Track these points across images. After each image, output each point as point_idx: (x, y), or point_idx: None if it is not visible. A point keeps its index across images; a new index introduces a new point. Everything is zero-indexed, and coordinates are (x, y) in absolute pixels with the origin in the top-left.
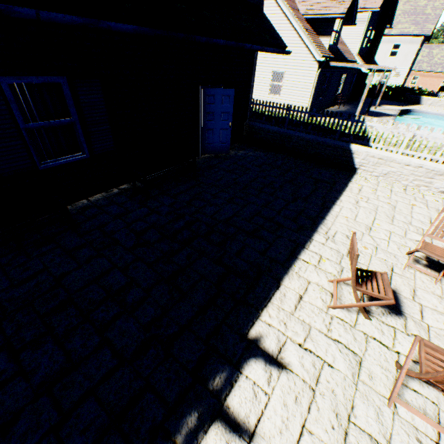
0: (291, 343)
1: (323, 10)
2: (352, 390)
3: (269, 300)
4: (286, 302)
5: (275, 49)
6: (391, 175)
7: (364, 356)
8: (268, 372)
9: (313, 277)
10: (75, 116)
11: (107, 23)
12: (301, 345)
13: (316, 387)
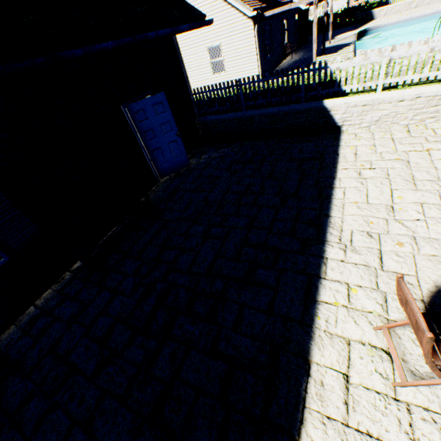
0: None
1: None
2: None
3: (303, 404)
4: (328, 399)
5: (191, 24)
6: (384, 119)
7: None
8: None
9: (351, 330)
10: None
11: None
12: None
13: None
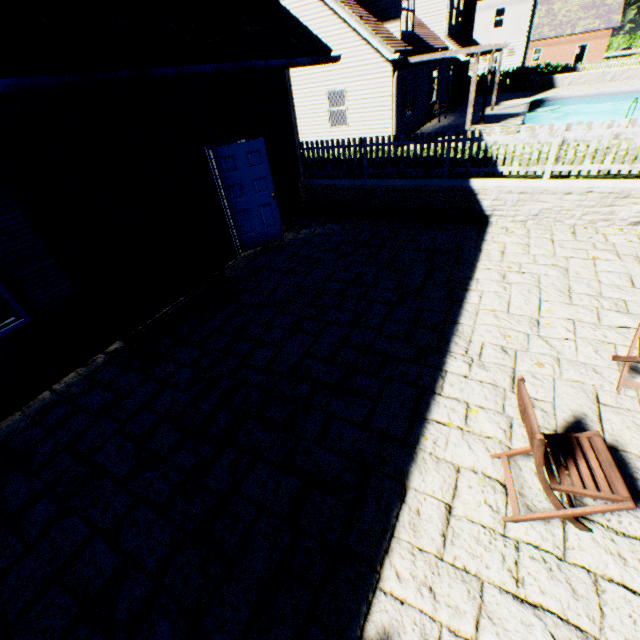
0: (452, 638)
1: None
2: None
3: (391, 533)
4: (423, 529)
5: (312, 58)
6: (546, 214)
7: (602, 632)
8: None
9: (464, 456)
10: None
11: None
12: (472, 637)
13: None
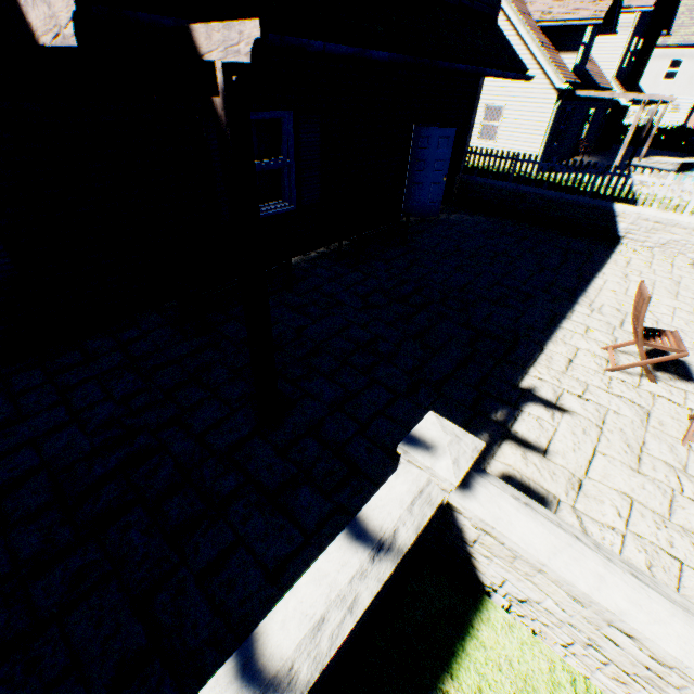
0: (568, 395)
1: (568, 13)
2: (641, 432)
3: (534, 360)
4: (554, 363)
5: (516, 74)
6: (672, 245)
7: (652, 409)
8: (549, 414)
9: (582, 345)
10: (292, 159)
11: (370, 52)
12: (579, 397)
13: (602, 427)
